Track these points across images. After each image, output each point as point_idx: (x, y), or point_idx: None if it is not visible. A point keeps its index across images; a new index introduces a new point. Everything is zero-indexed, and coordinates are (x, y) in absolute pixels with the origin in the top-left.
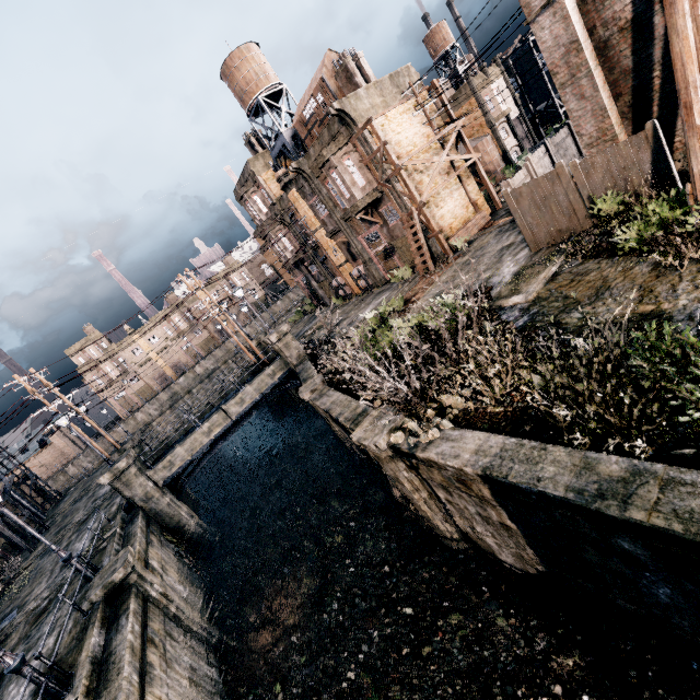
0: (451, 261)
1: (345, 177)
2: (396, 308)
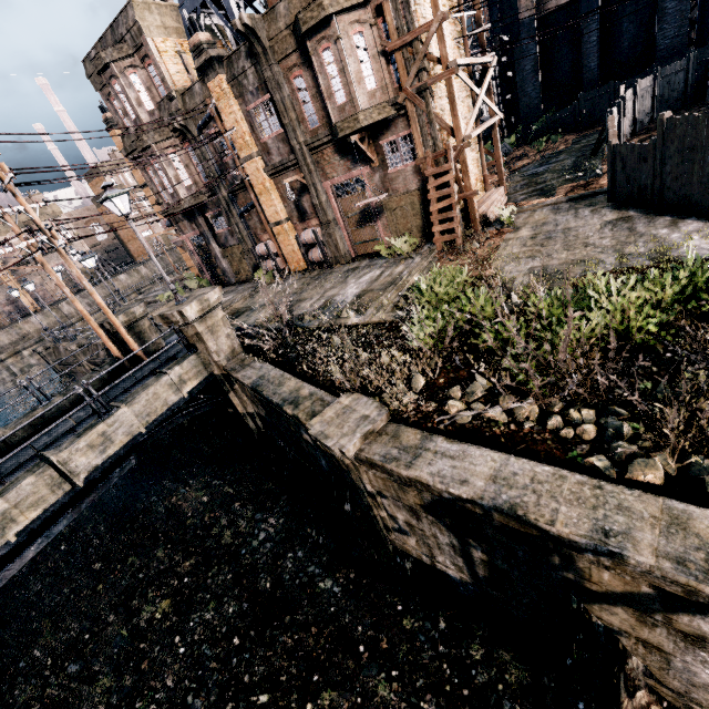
0: (491, 237)
1: (348, 62)
2: (458, 285)
